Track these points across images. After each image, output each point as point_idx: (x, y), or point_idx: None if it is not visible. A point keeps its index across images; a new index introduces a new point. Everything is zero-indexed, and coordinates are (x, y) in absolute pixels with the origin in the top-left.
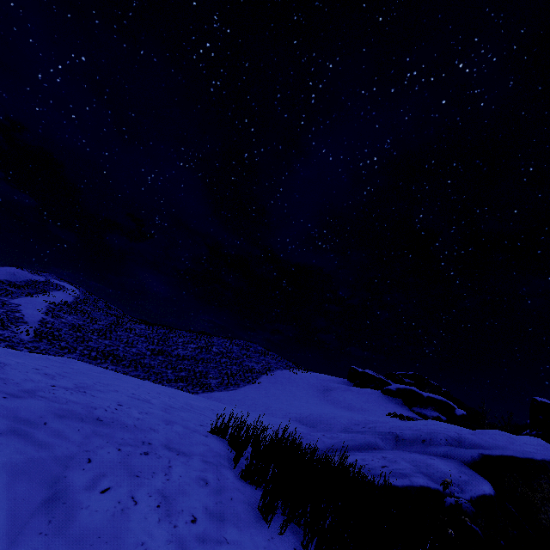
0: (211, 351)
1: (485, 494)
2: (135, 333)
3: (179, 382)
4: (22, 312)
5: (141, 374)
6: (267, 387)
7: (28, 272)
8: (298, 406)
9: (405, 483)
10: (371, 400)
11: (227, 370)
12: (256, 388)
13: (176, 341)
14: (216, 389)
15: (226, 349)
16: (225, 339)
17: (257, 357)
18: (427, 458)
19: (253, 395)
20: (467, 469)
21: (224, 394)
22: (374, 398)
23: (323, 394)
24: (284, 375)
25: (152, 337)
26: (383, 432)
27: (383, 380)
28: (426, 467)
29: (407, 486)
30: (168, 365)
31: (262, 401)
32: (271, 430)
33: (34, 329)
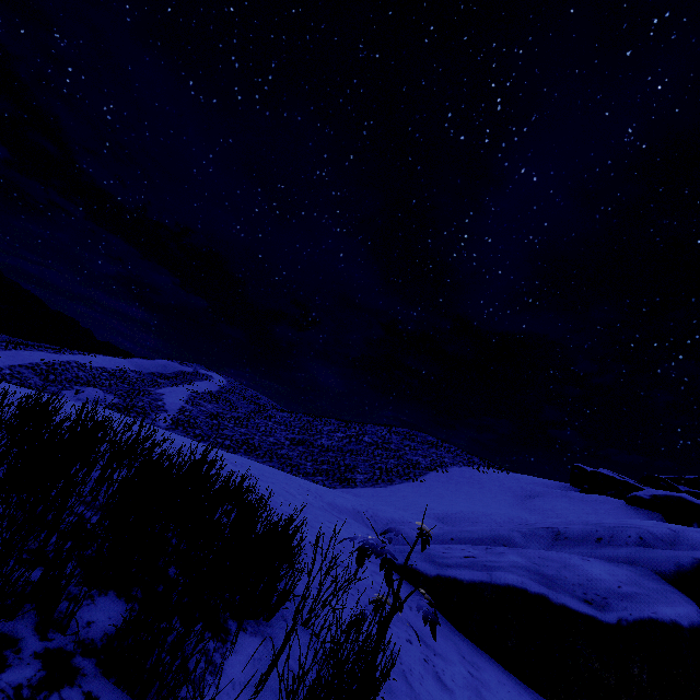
0: (363, 442)
1: (655, 619)
2: (274, 420)
3: (317, 476)
4: (164, 400)
5: (275, 465)
6: (432, 486)
7: (178, 364)
8: (459, 507)
9: (477, 577)
10: (602, 511)
11: (381, 465)
12: (416, 486)
13: (320, 429)
14: (360, 485)
15: (382, 439)
16: (382, 427)
17: (425, 449)
18: (574, 557)
19: (406, 493)
20: (653, 582)
21: (368, 490)
22: (608, 509)
23: (522, 500)
24: (463, 473)
25: (293, 425)
26: (539, 528)
27: (632, 484)
28: (558, 568)
29: (480, 583)
30: (308, 457)
31: (411, 499)
32: (346, 508)
33: (173, 417)
